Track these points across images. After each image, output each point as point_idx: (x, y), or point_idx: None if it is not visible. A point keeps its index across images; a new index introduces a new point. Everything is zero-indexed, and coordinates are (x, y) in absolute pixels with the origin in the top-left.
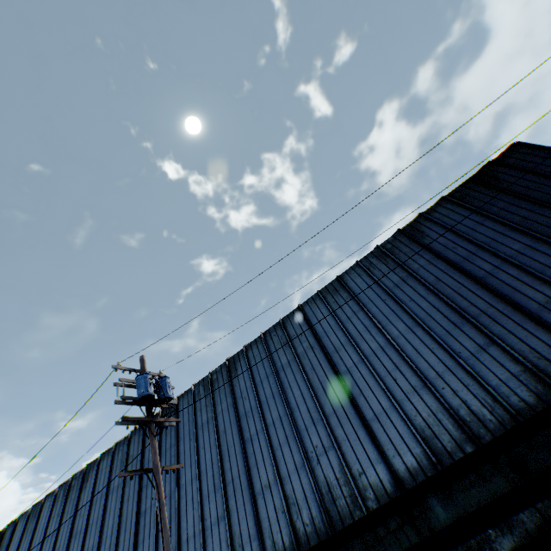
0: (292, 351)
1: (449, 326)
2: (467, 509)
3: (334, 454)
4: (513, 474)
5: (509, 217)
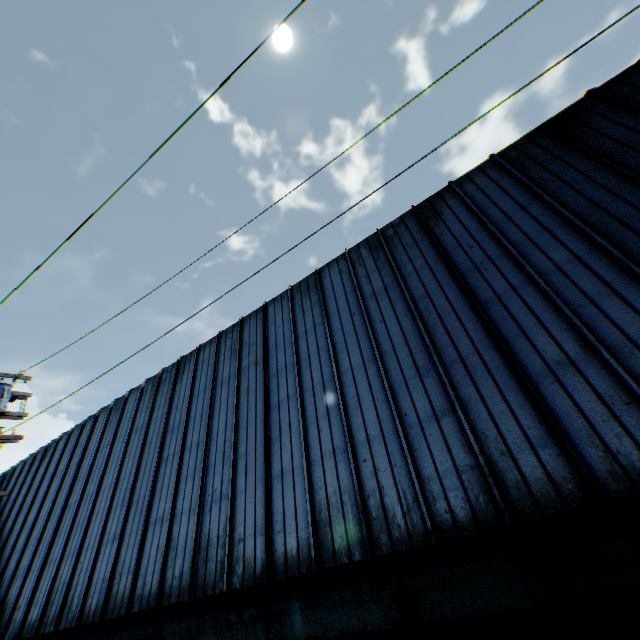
0: (237, 363)
1: (411, 371)
2: (328, 631)
3: (227, 506)
4: (396, 610)
5: (572, 201)
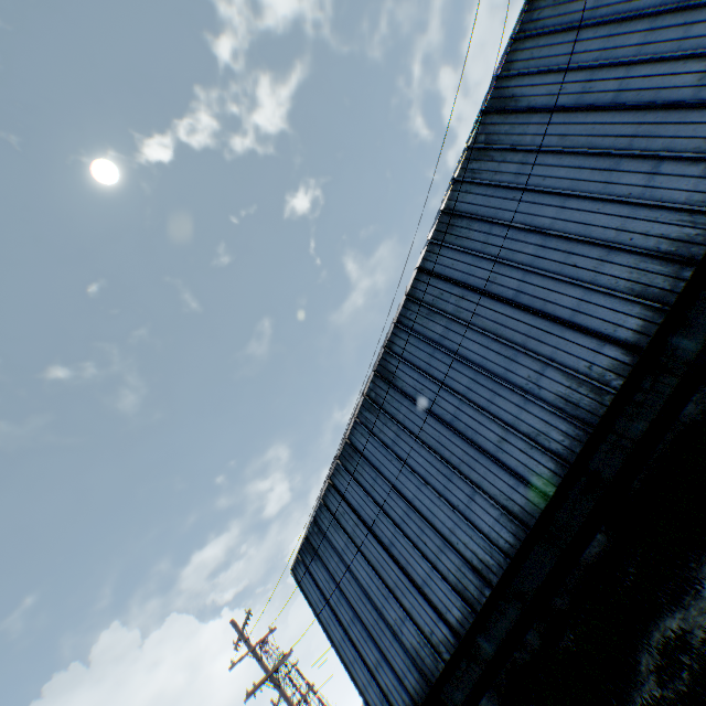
0: None
1: None
2: None
3: None
4: None
5: None
